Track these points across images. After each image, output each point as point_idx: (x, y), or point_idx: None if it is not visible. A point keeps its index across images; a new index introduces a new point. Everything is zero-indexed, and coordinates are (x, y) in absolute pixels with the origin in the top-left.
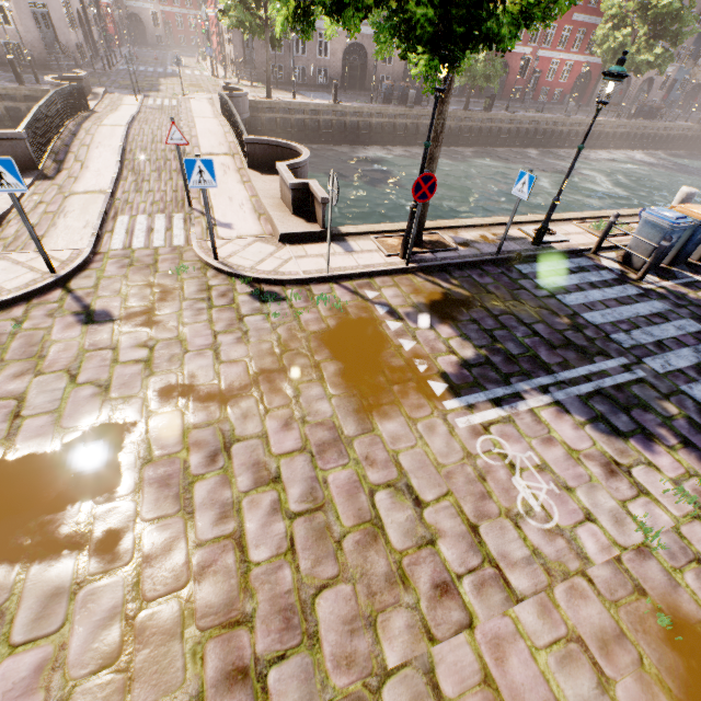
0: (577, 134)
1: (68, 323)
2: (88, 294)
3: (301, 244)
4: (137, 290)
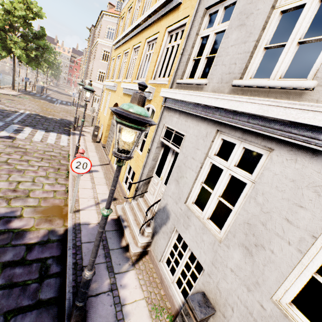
0: None
1: (12, 100)
2: (1, 97)
3: (1, 90)
4: (4, 97)
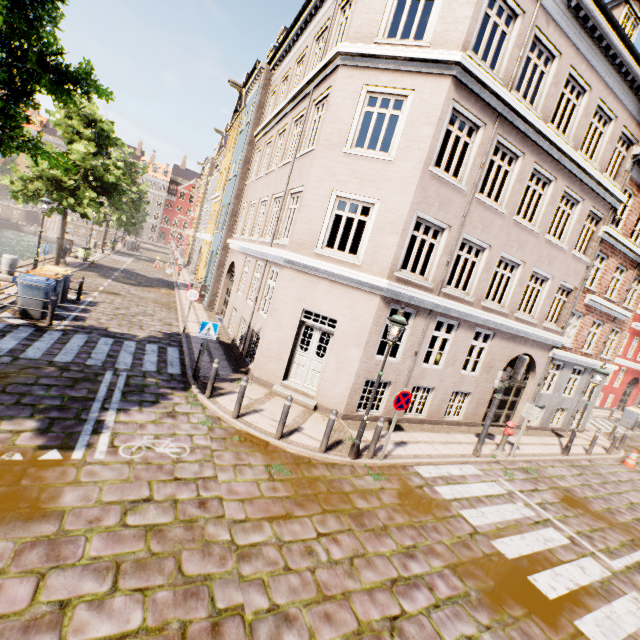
0: None
1: None
2: None
3: None
4: None
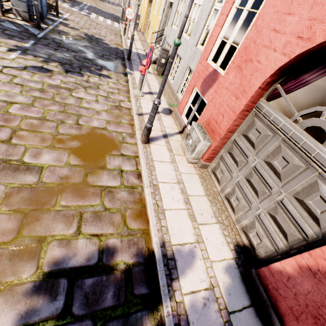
0: None
1: None
2: None
3: None
4: None
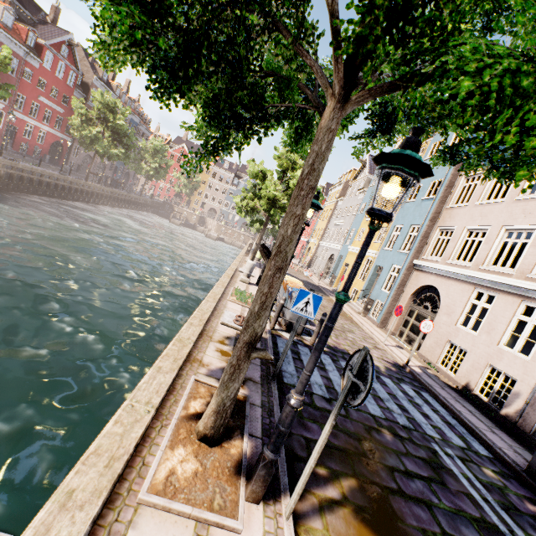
0: (77, 190)
1: None
2: None
3: None
4: None
